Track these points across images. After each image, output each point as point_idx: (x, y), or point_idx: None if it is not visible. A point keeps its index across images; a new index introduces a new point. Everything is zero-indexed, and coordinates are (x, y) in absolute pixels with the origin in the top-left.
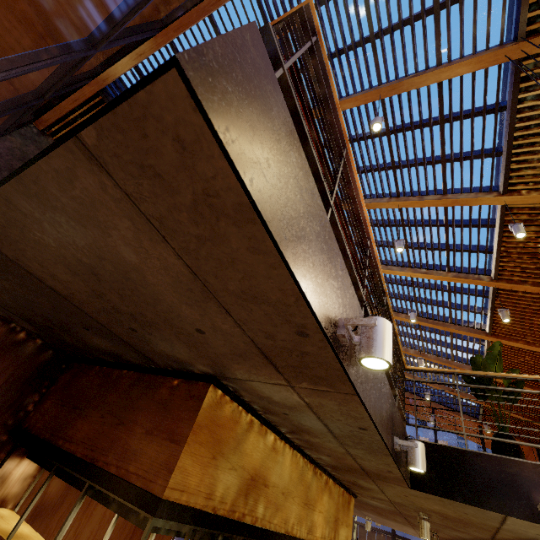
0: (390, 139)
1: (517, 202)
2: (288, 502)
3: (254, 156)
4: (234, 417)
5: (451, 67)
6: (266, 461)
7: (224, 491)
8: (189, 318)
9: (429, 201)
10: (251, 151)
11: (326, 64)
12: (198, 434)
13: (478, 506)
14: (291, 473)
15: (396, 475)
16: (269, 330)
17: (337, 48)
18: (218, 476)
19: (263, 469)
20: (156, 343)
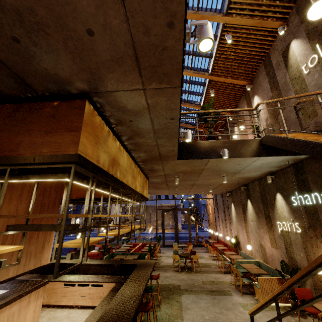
0: None
1: (230, 22)
2: (127, 175)
3: None
4: (101, 125)
5: None
6: (117, 154)
7: (103, 161)
8: (84, 13)
9: (189, 14)
10: None
11: None
12: (86, 128)
13: (201, 158)
14: (127, 163)
15: (175, 152)
16: (149, 23)
17: None
18: (99, 153)
19: (117, 157)
20: (40, 59)
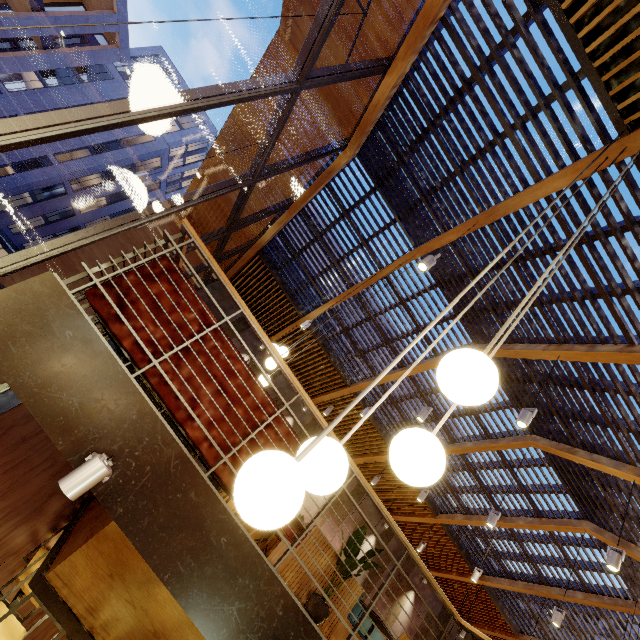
0: (517, 268)
1: None
2: None
3: (5, 339)
4: None
5: (544, 182)
6: (185, 628)
7: (111, 618)
8: None
9: (603, 353)
10: (2, 337)
11: (206, 254)
12: (102, 543)
13: None
14: None
15: None
16: None
17: (431, 185)
18: (109, 597)
19: (178, 635)
20: None
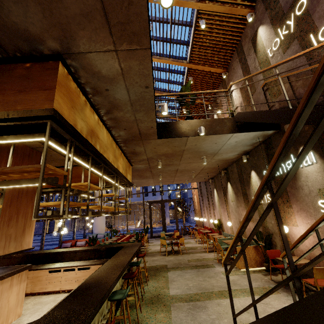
0: None
1: (204, 8)
2: (108, 151)
3: None
4: (77, 92)
5: None
6: (96, 127)
7: (81, 128)
8: None
9: None
10: None
11: None
12: (61, 88)
13: (180, 137)
14: (107, 140)
15: (154, 129)
16: None
17: None
18: (76, 118)
19: (96, 130)
20: (8, 10)
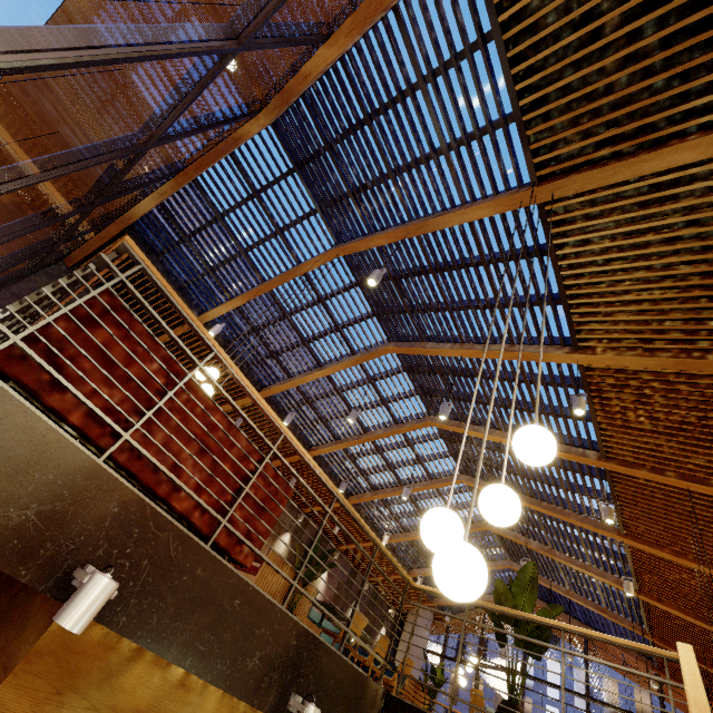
0: (436, 278)
1: (593, 362)
2: None
3: None
4: (107, 641)
5: (471, 208)
6: (163, 701)
7: None
8: None
9: (494, 352)
10: None
11: (162, 284)
12: (35, 663)
13: None
14: None
15: None
16: None
17: (361, 183)
18: None
19: (155, 712)
20: None
